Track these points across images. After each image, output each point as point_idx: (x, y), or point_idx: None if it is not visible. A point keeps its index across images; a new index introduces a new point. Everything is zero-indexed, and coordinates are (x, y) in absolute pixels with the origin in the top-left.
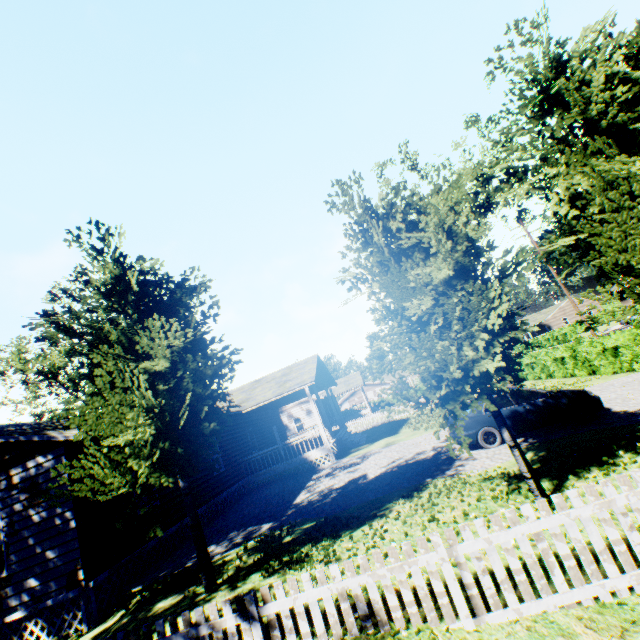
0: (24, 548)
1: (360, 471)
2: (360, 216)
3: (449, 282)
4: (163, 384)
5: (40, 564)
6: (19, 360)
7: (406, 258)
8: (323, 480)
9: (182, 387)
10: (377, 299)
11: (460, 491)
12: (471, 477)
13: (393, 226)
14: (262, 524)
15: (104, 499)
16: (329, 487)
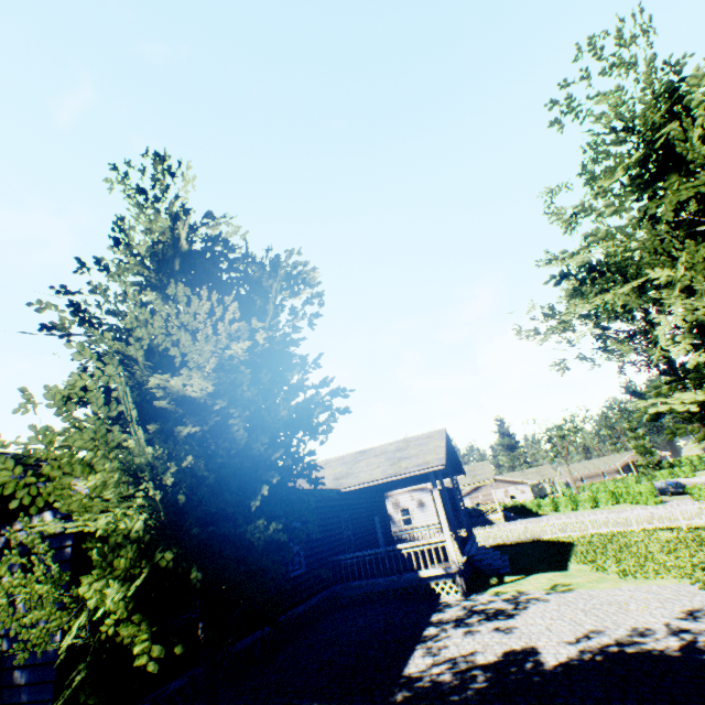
0: None
1: (520, 636)
2: (644, 107)
3: None
4: (194, 424)
5: (4, 689)
6: None
7: None
8: (452, 633)
9: (228, 436)
10: None
11: None
12: None
13: None
14: None
15: (24, 656)
16: (467, 657)
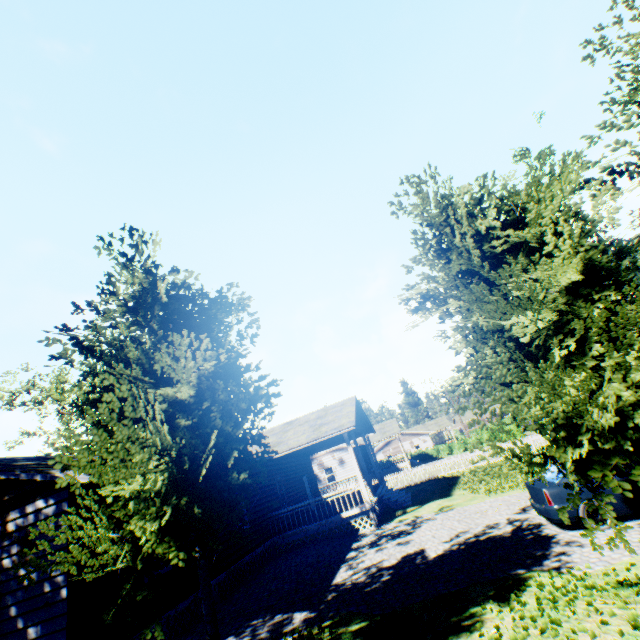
0: (4, 620)
1: (414, 544)
2: (435, 216)
3: (576, 290)
4: (184, 417)
5: None
6: (56, 390)
7: (500, 265)
8: (367, 552)
9: (208, 423)
10: (465, 315)
11: (590, 602)
12: (592, 576)
13: (481, 225)
14: (294, 612)
15: (92, 575)
16: (377, 564)
